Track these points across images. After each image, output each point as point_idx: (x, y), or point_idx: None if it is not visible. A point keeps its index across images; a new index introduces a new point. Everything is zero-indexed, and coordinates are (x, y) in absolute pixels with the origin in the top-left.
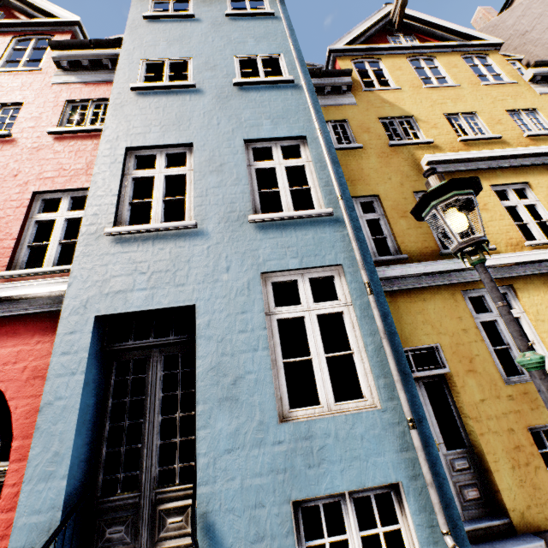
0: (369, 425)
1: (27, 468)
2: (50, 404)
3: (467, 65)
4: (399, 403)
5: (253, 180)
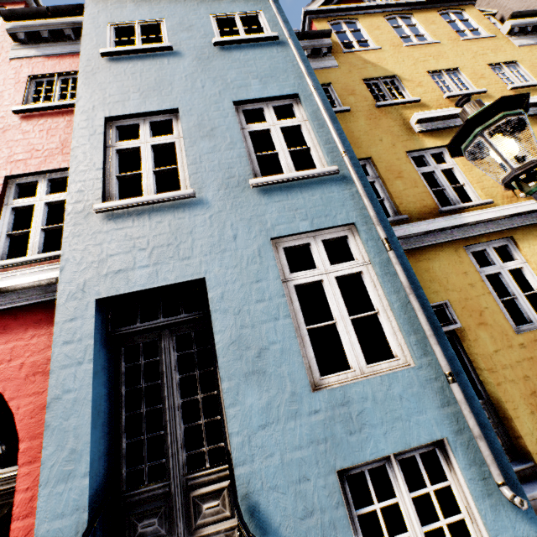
0: (406, 384)
1: (42, 470)
2: (59, 399)
3: (444, 21)
4: (433, 359)
5: (249, 143)
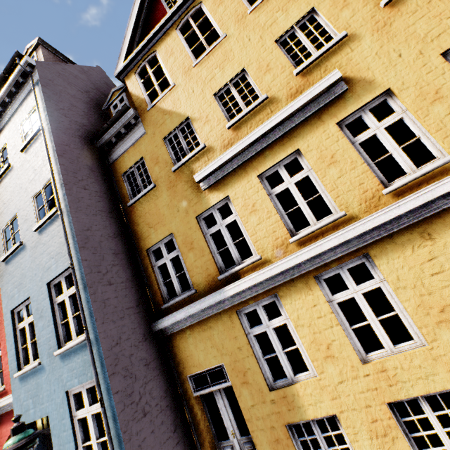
0: None
1: None
2: None
3: None
4: None
5: (58, 314)
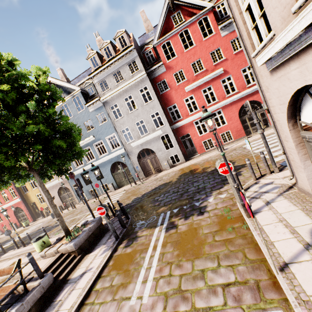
0: None
1: None
2: None
3: None
4: None
5: None
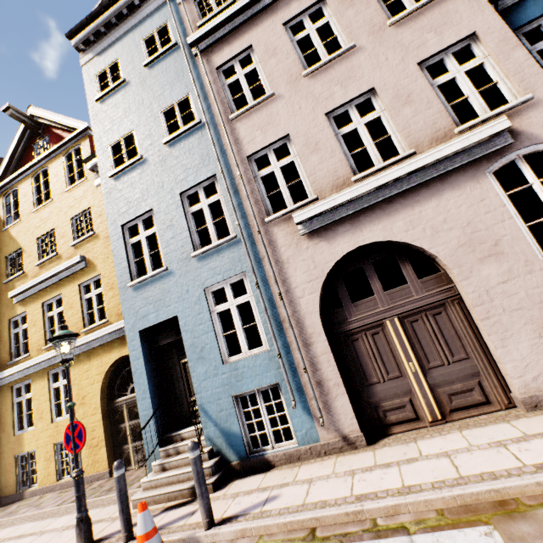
0: None
1: None
2: None
3: (63, 168)
4: None
5: None
